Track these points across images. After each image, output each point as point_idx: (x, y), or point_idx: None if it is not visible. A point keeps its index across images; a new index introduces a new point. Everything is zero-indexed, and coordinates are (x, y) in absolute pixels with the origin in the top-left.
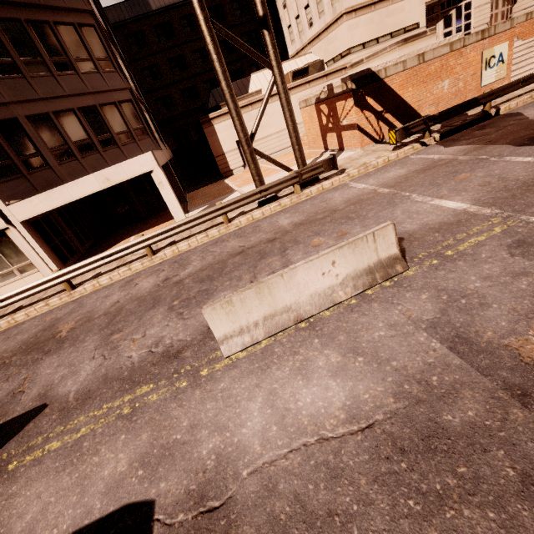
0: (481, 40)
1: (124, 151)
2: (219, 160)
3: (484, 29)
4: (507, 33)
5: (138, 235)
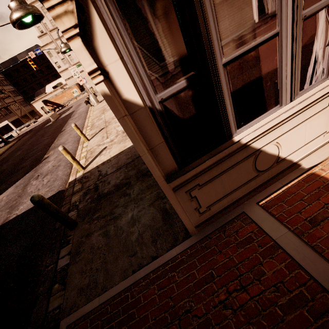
0: (69, 89)
1: (7, 117)
2: (37, 113)
3: (68, 87)
4: (75, 87)
5: (5, 135)
